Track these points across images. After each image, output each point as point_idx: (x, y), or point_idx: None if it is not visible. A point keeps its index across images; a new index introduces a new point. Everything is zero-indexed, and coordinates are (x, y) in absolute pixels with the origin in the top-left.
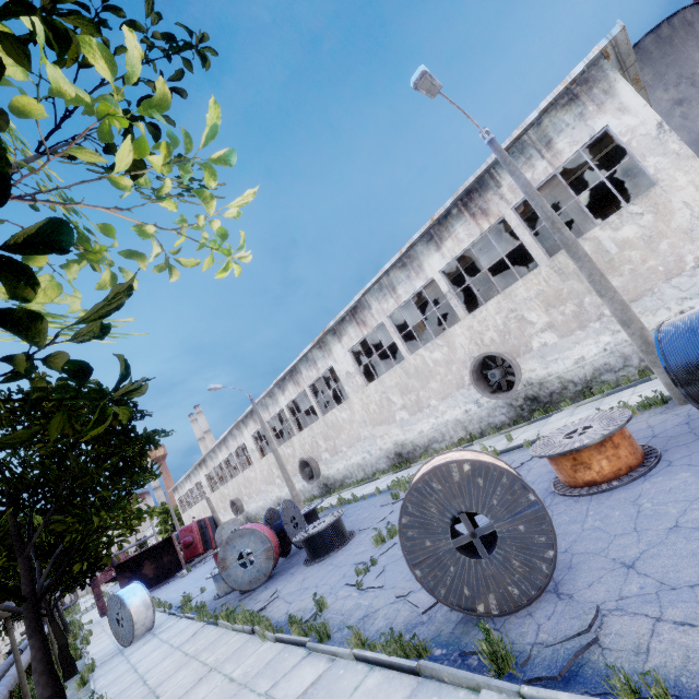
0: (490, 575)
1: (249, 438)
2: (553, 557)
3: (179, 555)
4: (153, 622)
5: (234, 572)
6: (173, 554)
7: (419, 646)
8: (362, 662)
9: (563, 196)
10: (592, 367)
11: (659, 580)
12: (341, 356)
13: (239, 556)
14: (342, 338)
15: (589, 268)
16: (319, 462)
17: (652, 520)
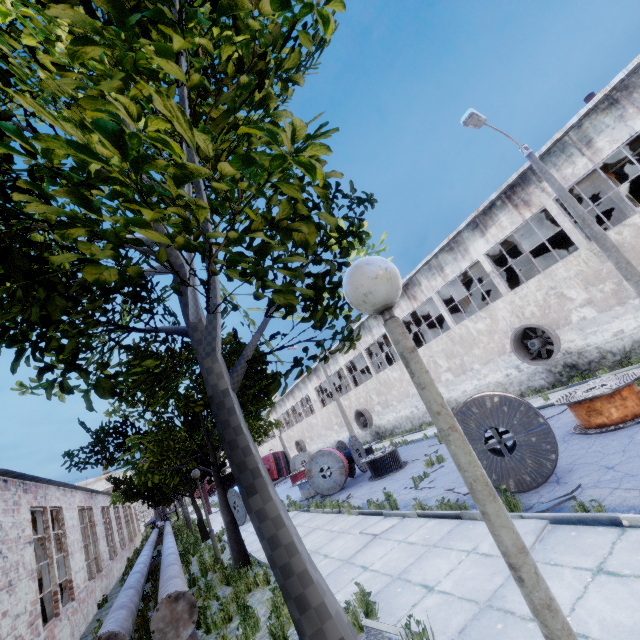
0: (511, 467)
1: (312, 391)
2: (555, 459)
3: None
4: None
5: (317, 481)
6: None
7: (462, 505)
8: (422, 518)
9: (606, 183)
10: (631, 339)
11: (625, 473)
12: None
13: (320, 470)
14: (394, 309)
15: (616, 257)
16: (372, 413)
17: (637, 445)
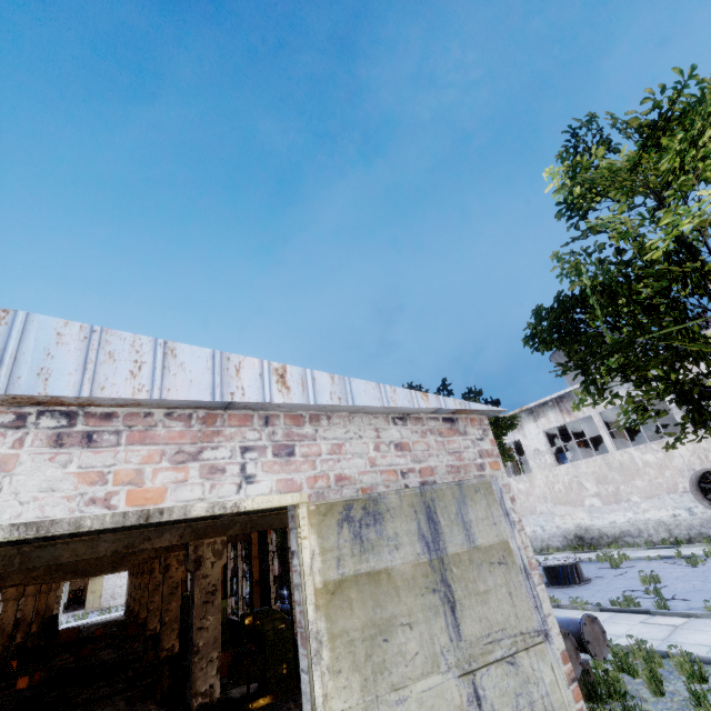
0: None
1: None
2: None
3: None
4: None
5: None
6: None
7: None
8: None
9: None
10: None
11: None
12: (533, 434)
13: None
14: (539, 418)
15: None
16: None
17: None
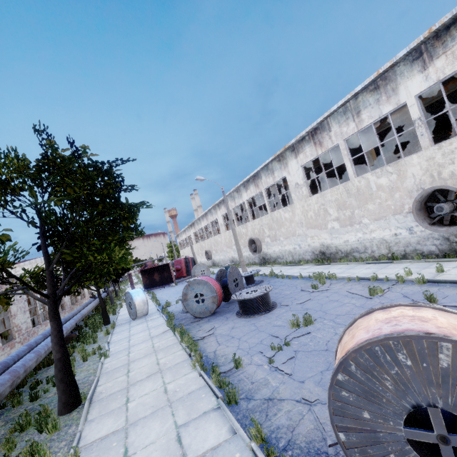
0: None
1: (220, 216)
2: None
3: (172, 274)
4: (147, 312)
5: (191, 304)
6: (169, 272)
7: None
8: None
9: None
10: None
11: None
12: (294, 170)
13: (196, 295)
14: (298, 154)
15: None
16: (262, 243)
17: None
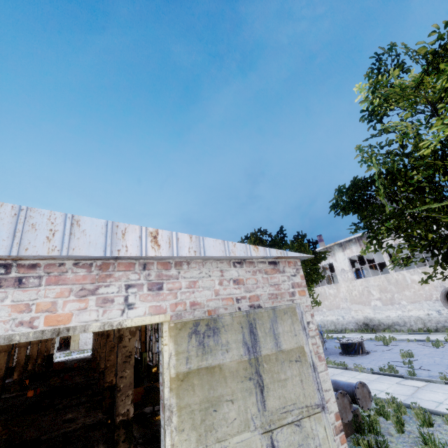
0: None
1: None
2: None
3: None
4: None
5: None
6: None
7: None
8: None
9: None
10: None
11: None
12: (341, 259)
13: None
14: (345, 249)
15: None
16: None
17: None
